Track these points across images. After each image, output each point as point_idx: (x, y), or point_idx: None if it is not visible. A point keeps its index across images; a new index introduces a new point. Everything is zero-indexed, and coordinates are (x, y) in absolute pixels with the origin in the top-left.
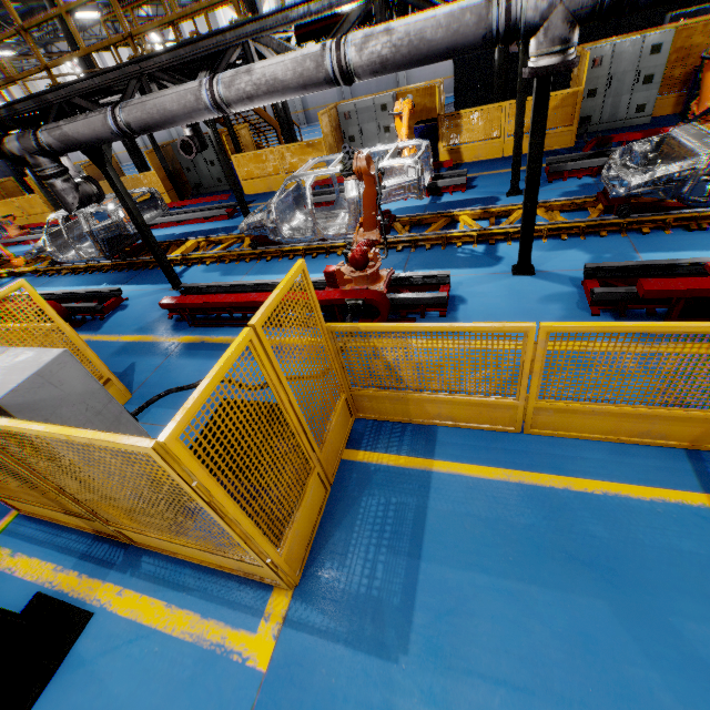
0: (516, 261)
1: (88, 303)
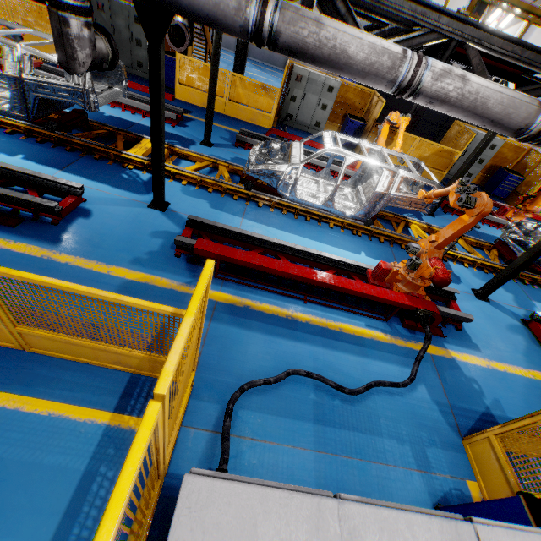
0: (470, 284)
1: (37, 197)
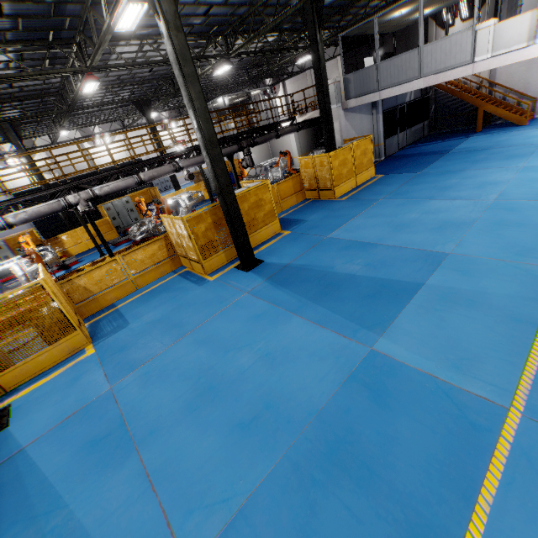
0: None
1: None
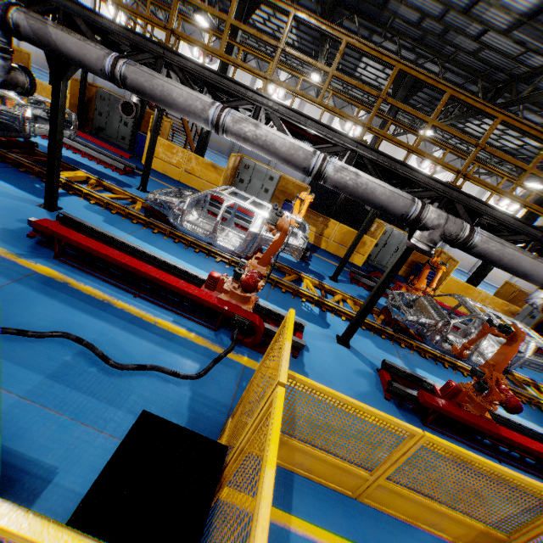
0: (338, 331)
1: None
